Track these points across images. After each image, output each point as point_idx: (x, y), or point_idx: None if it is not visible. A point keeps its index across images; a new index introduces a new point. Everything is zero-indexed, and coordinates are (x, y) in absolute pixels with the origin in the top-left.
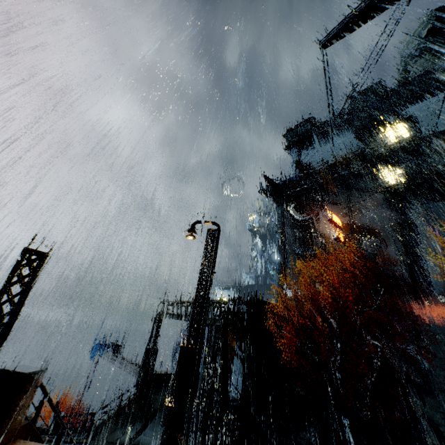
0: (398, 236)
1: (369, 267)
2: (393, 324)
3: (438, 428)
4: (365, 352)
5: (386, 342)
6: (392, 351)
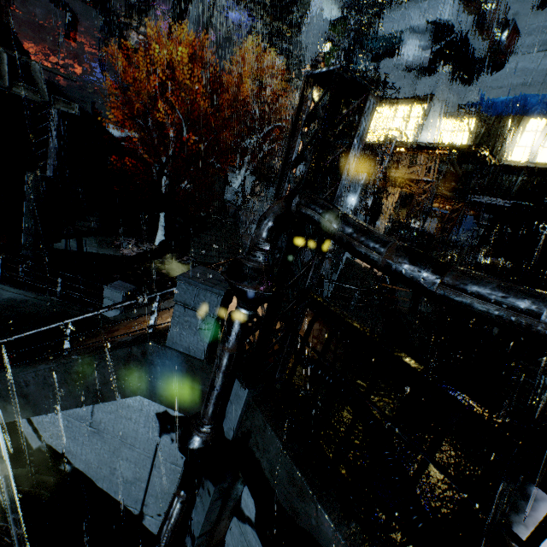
0: (170, 3)
1: (122, 23)
2: (143, 115)
3: (186, 206)
4: (114, 139)
5: (140, 134)
6: (143, 143)
